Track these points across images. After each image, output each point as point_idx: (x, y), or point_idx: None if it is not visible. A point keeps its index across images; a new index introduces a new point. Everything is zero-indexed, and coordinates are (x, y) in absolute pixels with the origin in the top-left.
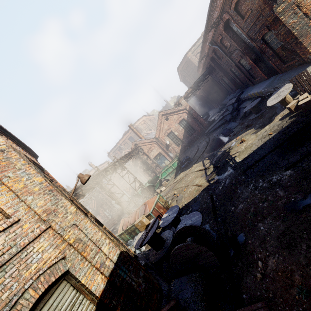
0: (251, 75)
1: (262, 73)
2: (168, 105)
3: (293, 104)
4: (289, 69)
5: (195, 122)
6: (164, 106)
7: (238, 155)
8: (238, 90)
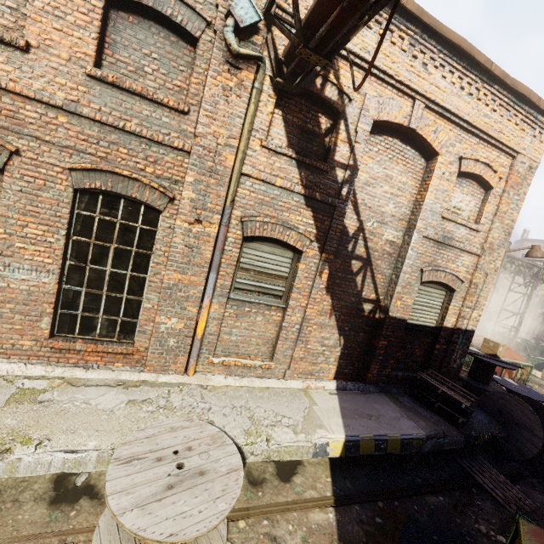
0: None
1: None
2: None
3: None
4: None
5: None
6: None
7: None
8: None
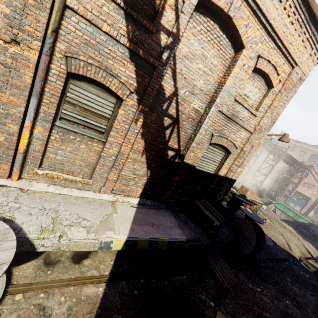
0: None
1: None
2: None
3: None
4: None
5: None
6: None
7: None
8: None
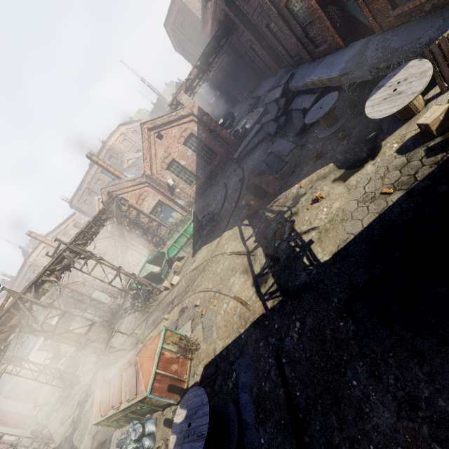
0: (310, 37)
1: (336, 33)
2: (162, 100)
3: (438, 117)
4: (403, 22)
5: (214, 139)
6: (156, 103)
7: (317, 239)
8: (282, 70)
